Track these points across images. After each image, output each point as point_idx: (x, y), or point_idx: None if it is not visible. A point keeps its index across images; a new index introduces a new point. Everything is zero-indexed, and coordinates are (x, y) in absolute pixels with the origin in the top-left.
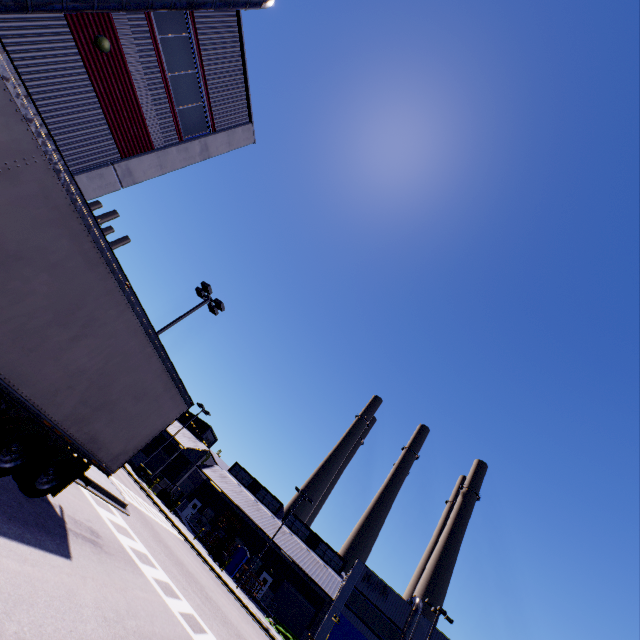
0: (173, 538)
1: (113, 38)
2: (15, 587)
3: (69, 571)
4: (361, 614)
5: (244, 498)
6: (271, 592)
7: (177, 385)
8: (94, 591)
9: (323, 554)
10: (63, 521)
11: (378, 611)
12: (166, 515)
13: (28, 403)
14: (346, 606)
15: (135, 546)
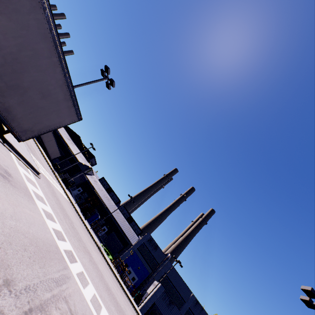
0: (64, 198)
1: None
2: None
3: None
4: (143, 253)
5: (103, 193)
6: (106, 235)
7: (73, 100)
8: None
9: (133, 226)
10: None
11: (151, 254)
12: (63, 189)
13: None
14: (137, 249)
15: (36, 191)
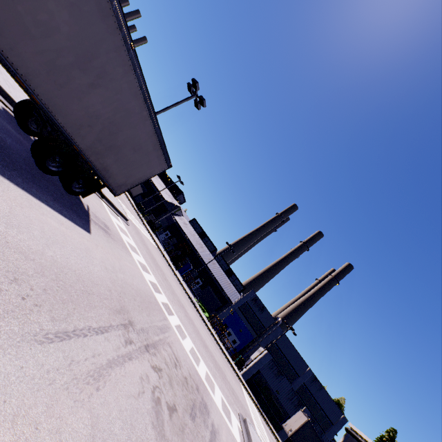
0: (152, 246)
1: None
2: (54, 235)
3: (88, 239)
4: (246, 314)
5: (195, 239)
6: (200, 289)
7: (162, 148)
8: (102, 253)
9: (233, 281)
10: (88, 213)
11: (255, 316)
12: (150, 234)
13: (62, 129)
14: (239, 308)
15: (129, 241)
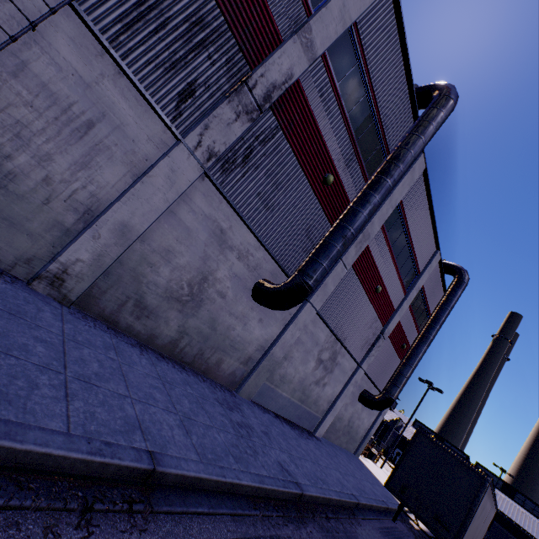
0: None
1: (405, 340)
2: None
3: None
4: None
5: None
6: None
7: (496, 509)
8: None
9: (522, 503)
10: None
11: None
12: None
13: None
14: None
15: None
